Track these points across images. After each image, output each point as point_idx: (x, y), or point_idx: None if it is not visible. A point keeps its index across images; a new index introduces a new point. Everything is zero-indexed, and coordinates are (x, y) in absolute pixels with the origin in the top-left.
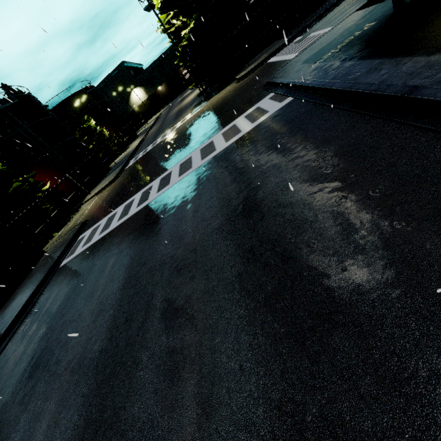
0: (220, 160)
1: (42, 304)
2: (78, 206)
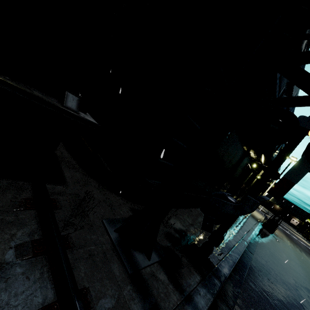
0: None
1: None
2: None
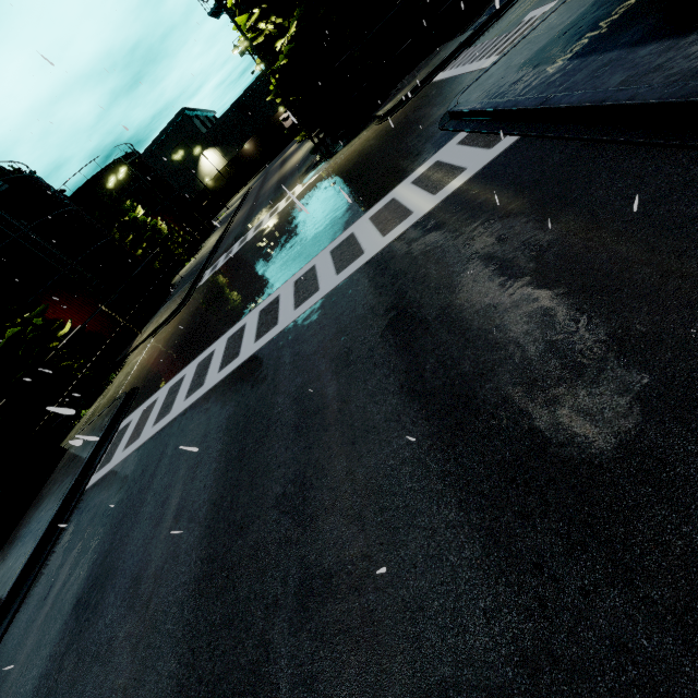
0: (379, 274)
1: (49, 581)
2: (124, 356)
